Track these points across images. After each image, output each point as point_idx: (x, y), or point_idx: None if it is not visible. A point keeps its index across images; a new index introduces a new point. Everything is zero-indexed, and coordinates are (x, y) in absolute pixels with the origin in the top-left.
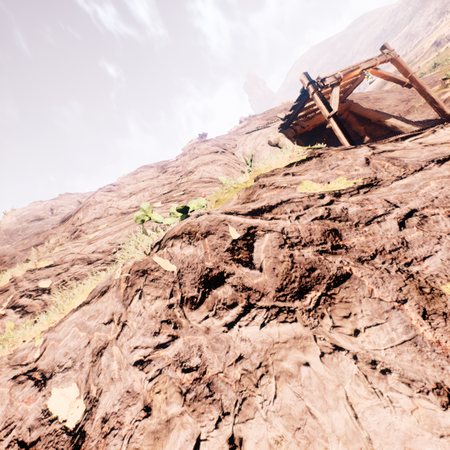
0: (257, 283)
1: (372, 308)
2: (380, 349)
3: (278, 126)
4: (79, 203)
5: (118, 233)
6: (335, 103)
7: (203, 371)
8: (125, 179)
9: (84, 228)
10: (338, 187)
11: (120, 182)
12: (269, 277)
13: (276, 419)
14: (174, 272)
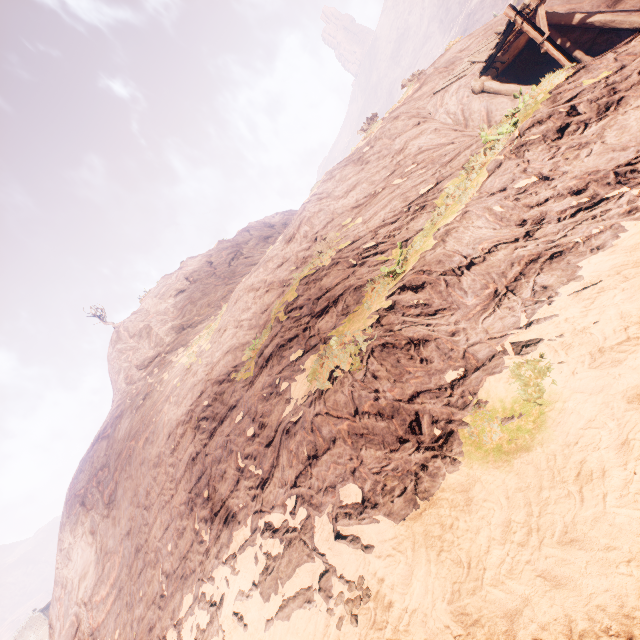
0: (586, 118)
1: (634, 98)
2: (638, 104)
3: (475, 71)
4: (210, 263)
5: (387, 207)
6: (543, 25)
7: (580, 143)
8: (326, 185)
9: (323, 233)
10: (604, 76)
11: (324, 189)
12: (590, 114)
13: (613, 132)
14: (540, 137)
